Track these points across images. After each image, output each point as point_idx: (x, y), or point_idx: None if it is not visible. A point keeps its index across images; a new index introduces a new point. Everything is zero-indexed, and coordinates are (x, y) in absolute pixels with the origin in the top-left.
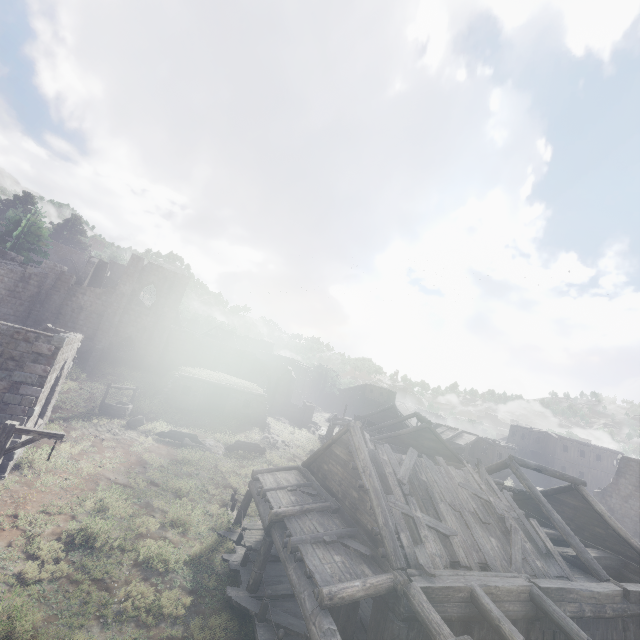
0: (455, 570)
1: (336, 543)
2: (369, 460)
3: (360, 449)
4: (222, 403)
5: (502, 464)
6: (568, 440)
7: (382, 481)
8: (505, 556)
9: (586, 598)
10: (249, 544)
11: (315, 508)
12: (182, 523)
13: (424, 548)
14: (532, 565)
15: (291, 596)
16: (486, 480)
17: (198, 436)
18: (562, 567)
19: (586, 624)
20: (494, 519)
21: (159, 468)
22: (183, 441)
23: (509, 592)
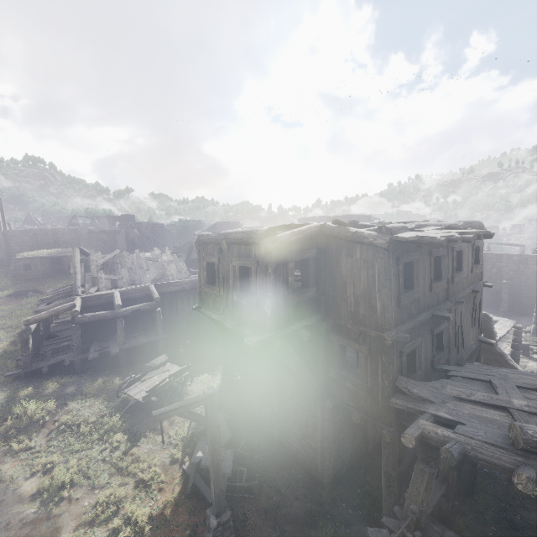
0: (112, 290)
1: (62, 299)
2: (77, 261)
3: (73, 258)
4: (62, 267)
5: (190, 243)
6: (325, 217)
7: (86, 268)
8: (151, 279)
9: (187, 283)
10: (58, 322)
11: (66, 292)
12: (16, 325)
13: (98, 286)
14: (166, 279)
15: (68, 329)
16: (165, 253)
17: (43, 290)
18: (186, 276)
19: (189, 292)
20: (156, 268)
21: (7, 310)
22: (28, 294)
23: (136, 290)
